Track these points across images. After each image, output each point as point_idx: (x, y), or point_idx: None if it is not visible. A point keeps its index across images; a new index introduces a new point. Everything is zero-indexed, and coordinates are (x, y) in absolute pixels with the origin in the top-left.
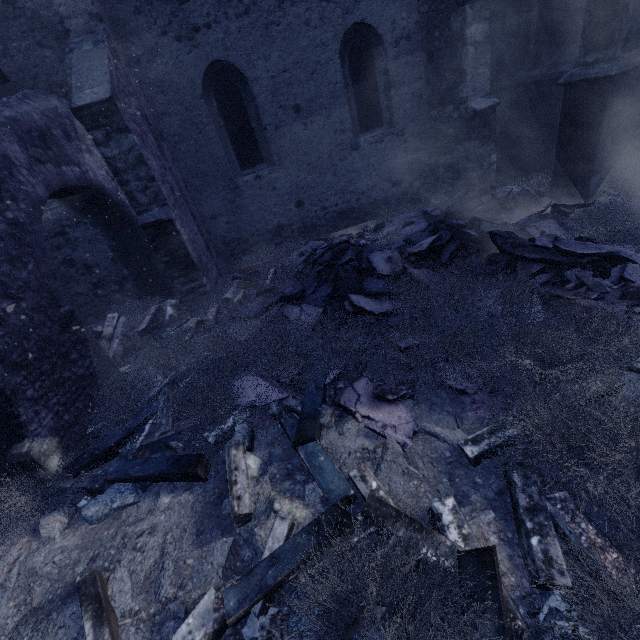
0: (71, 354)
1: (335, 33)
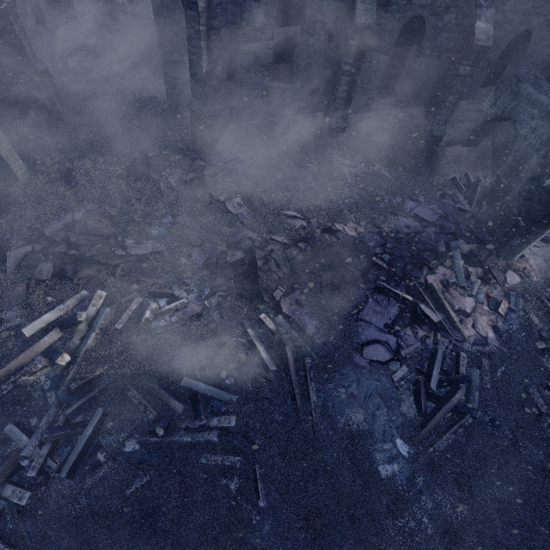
0: None
1: None
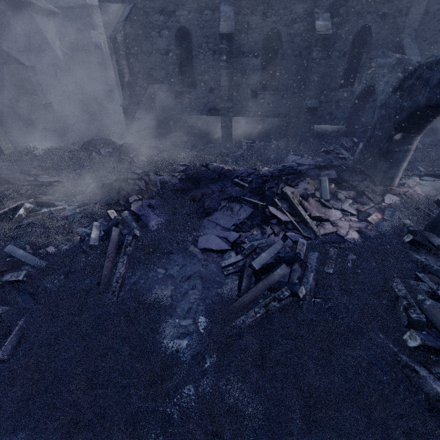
0: None
1: None
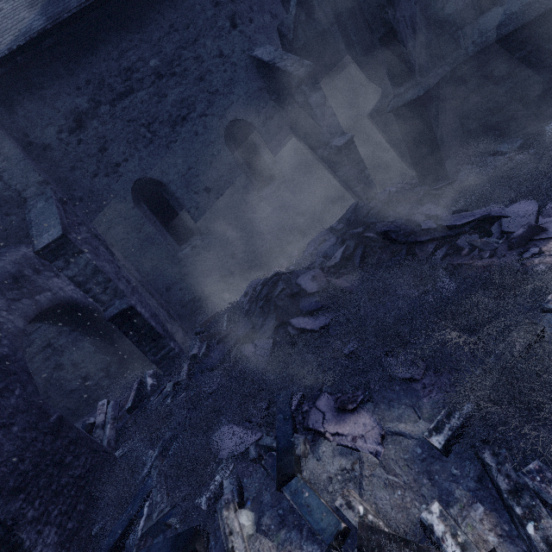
0: (66, 458)
1: (218, 133)
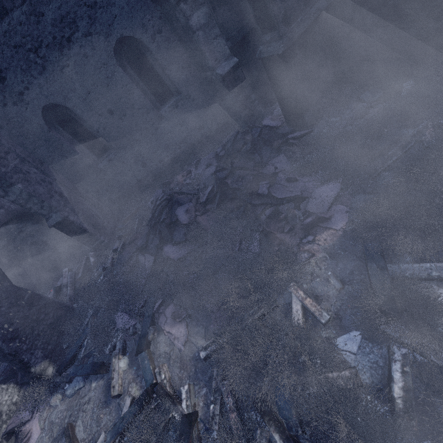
0: (40, 316)
1: (107, 53)
